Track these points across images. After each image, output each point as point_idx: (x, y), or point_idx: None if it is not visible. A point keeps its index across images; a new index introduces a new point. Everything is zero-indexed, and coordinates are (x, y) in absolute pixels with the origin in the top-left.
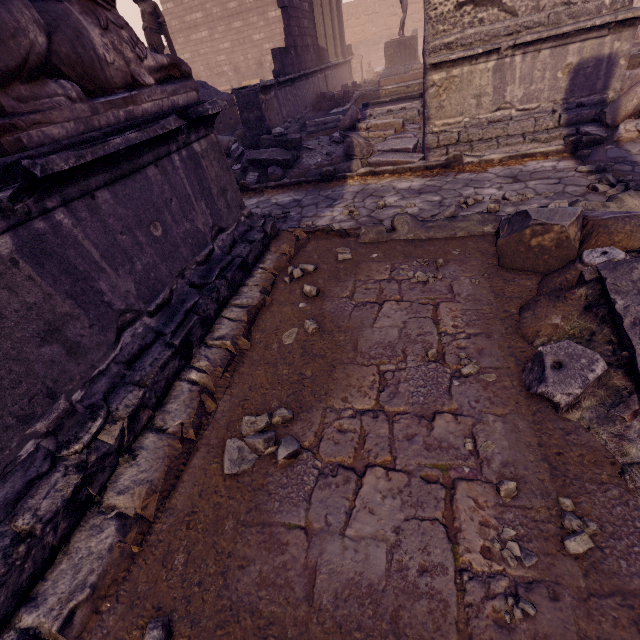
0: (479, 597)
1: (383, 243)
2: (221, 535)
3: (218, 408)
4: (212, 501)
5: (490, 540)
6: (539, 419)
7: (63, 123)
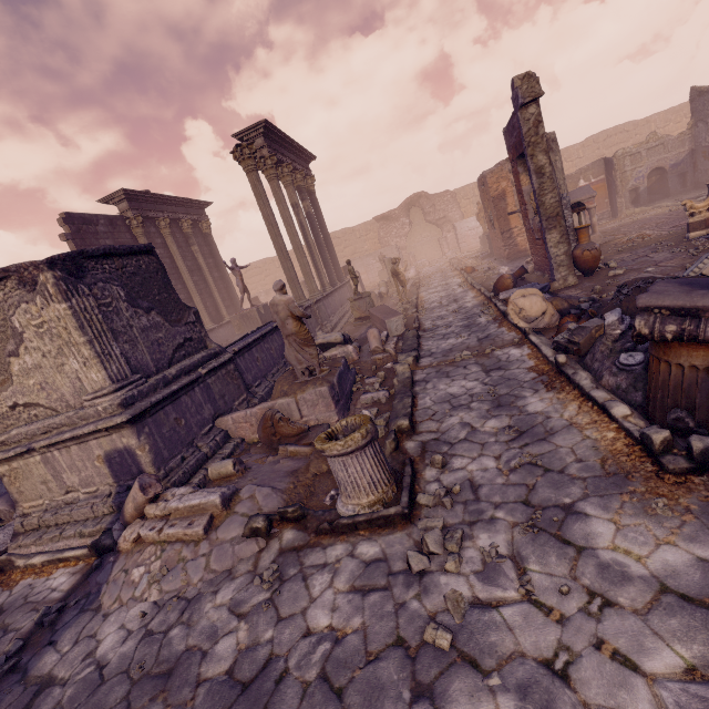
0: None
1: None
2: None
3: None
4: None
5: None
6: None
7: None
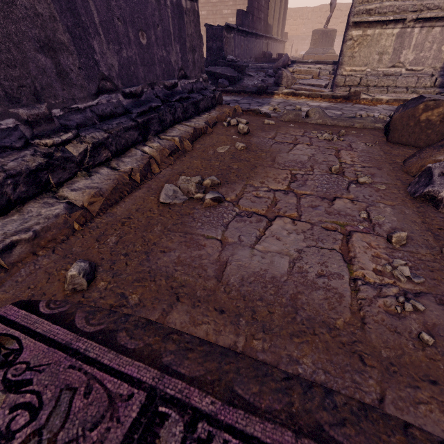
0: (371, 295)
1: (298, 122)
2: (149, 233)
3: (161, 173)
4: (146, 214)
5: (381, 265)
6: (422, 210)
7: None
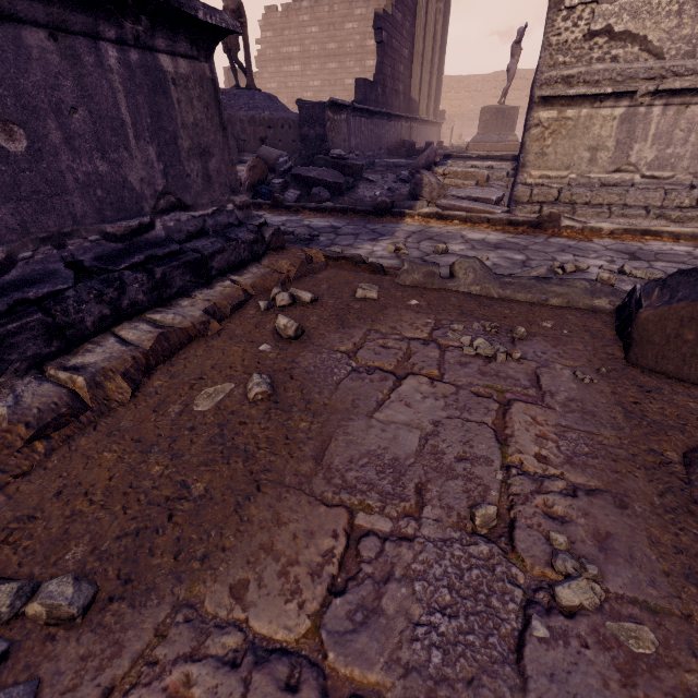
0: None
1: (431, 290)
2: None
3: None
4: None
5: None
6: None
7: None
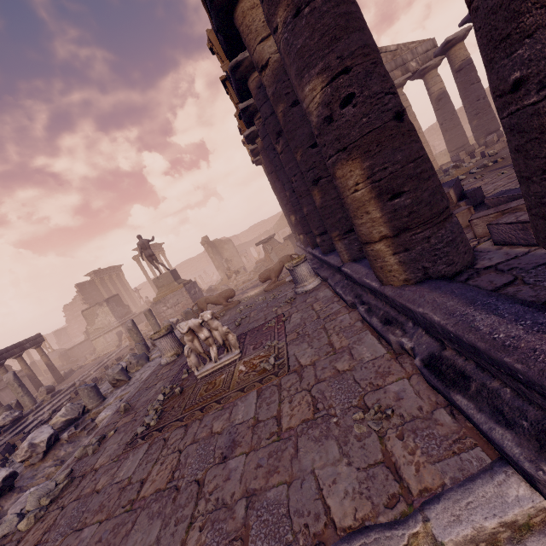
0: None
1: None
2: None
3: None
4: None
5: None
6: None
7: (3, 384)
